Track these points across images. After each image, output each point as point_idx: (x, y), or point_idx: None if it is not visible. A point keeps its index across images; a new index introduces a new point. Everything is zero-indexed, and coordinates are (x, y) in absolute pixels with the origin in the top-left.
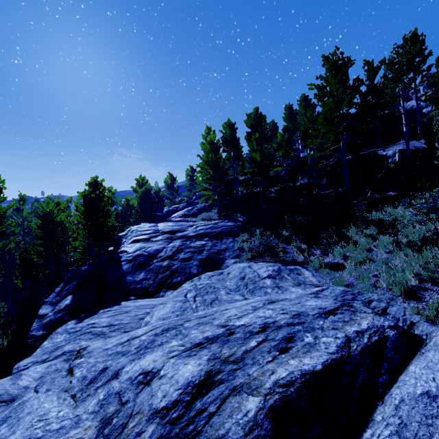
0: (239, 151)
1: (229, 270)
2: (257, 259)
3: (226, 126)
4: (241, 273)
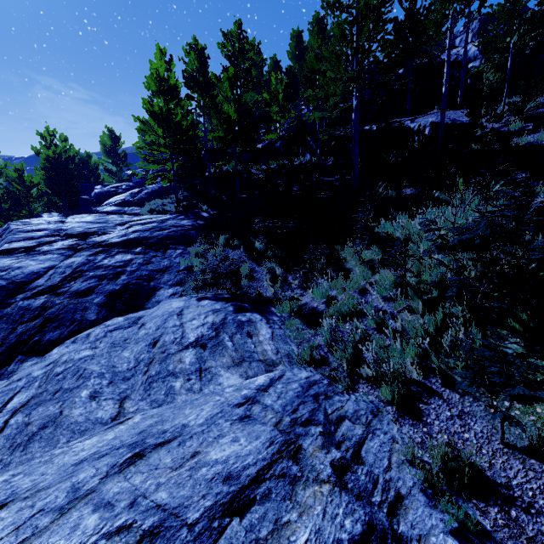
0: (212, 99)
1: (149, 316)
2: (209, 289)
3: (190, 50)
4: (158, 329)
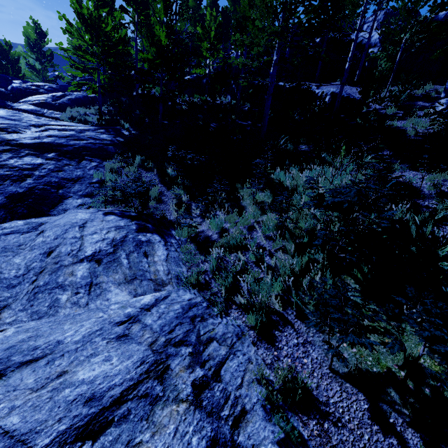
0: (147, 18)
1: (52, 224)
2: (118, 205)
3: None
4: (56, 238)
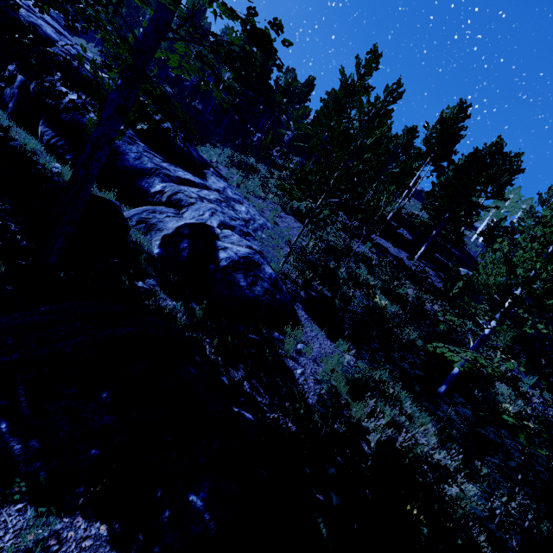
0: None
1: None
2: None
3: None
4: None
